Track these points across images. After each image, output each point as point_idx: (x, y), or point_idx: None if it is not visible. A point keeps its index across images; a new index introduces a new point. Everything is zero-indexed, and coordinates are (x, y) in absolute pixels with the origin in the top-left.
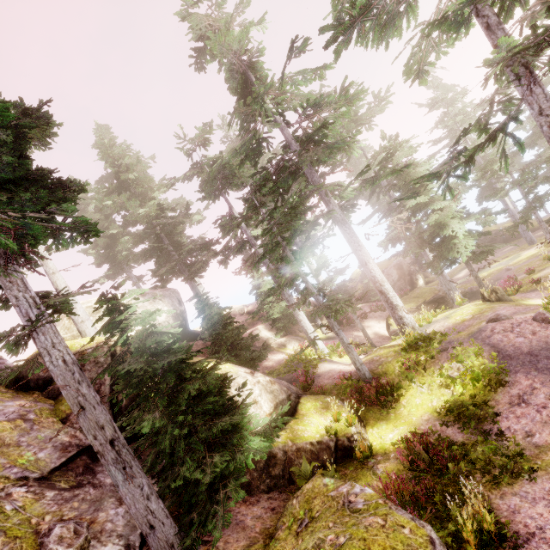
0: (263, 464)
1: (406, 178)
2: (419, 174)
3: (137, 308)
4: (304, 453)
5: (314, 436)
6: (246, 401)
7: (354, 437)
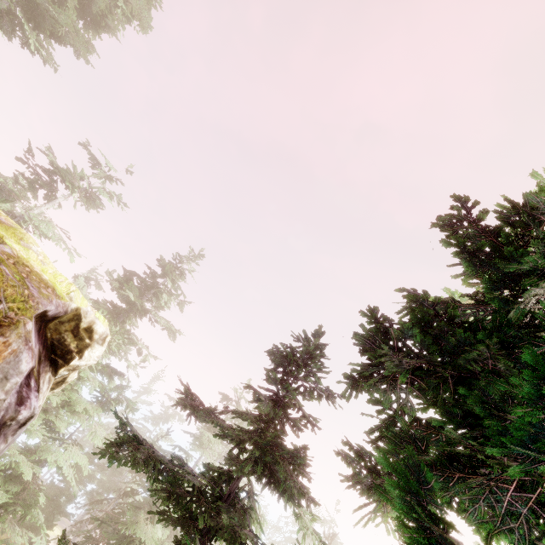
0: None
1: None
2: None
3: None
4: None
5: None
6: None
7: None
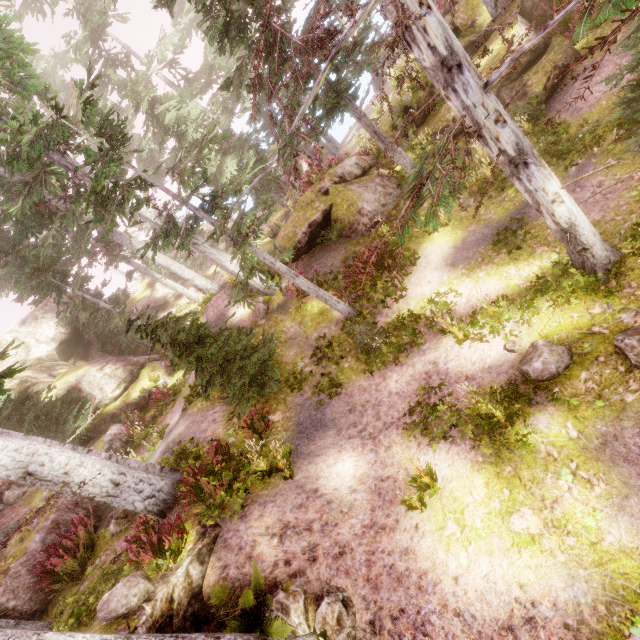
0: (110, 419)
1: (166, 126)
2: (172, 121)
3: (24, 338)
4: (132, 405)
5: (137, 394)
6: (96, 391)
7: (159, 387)
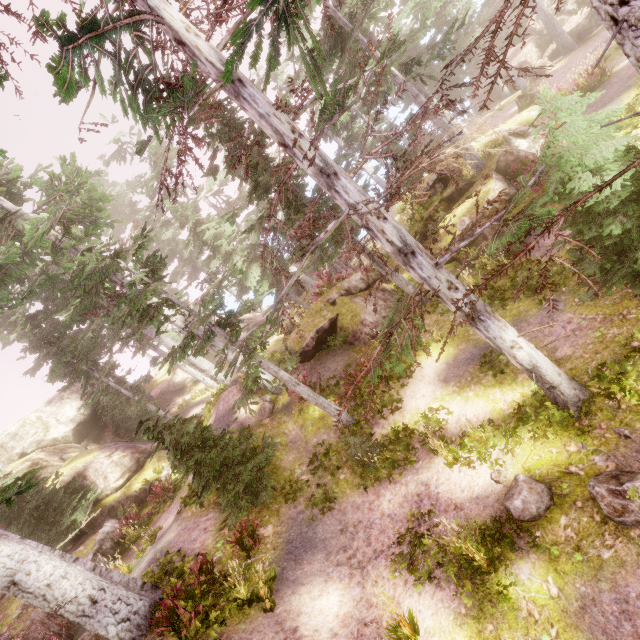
0: (107, 512)
1: (205, 240)
2: (210, 237)
3: (47, 417)
4: (131, 498)
5: (139, 486)
6: (100, 479)
7: (161, 480)
